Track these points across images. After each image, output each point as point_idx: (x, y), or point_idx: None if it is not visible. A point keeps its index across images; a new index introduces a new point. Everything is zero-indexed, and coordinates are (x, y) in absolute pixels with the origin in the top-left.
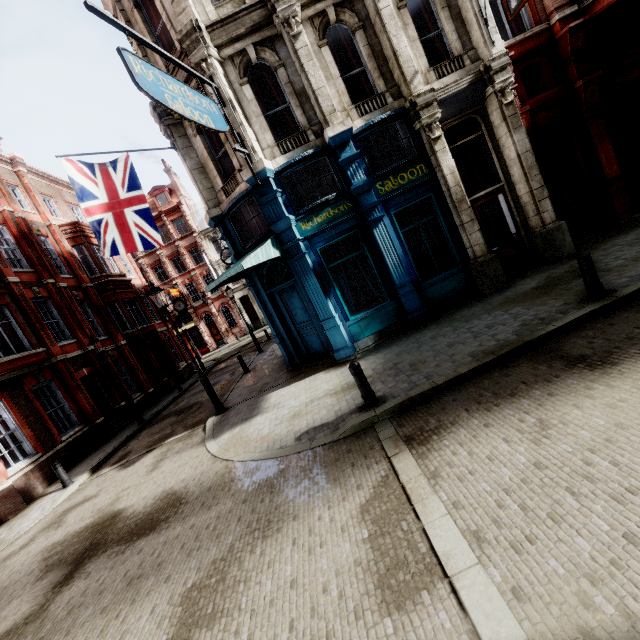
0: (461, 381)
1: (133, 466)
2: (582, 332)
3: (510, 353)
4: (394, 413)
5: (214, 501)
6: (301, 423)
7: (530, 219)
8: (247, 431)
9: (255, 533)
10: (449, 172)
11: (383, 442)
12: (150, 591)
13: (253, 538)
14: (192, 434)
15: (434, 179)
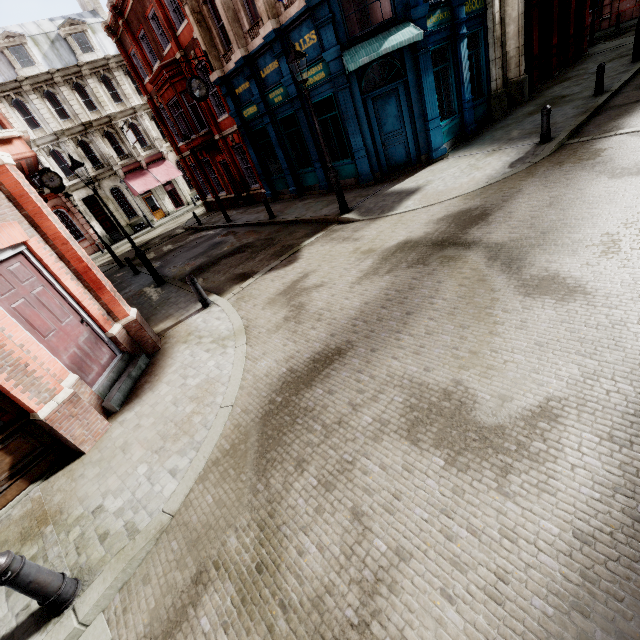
0: (583, 124)
1: (304, 258)
2: (615, 101)
3: (594, 111)
4: (567, 139)
5: (513, 191)
6: (495, 166)
7: (510, 71)
8: (437, 190)
9: (597, 165)
10: (496, 11)
11: (594, 138)
12: (582, 193)
13: (602, 165)
14: (337, 229)
15: (485, 15)
